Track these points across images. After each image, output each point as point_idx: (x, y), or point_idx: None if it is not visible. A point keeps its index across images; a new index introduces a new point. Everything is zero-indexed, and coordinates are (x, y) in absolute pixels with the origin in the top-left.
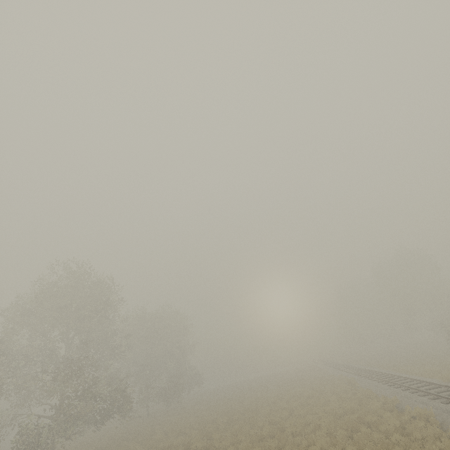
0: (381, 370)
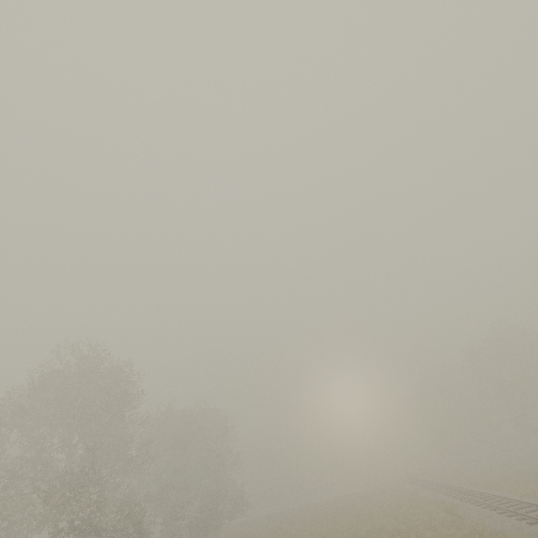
0: (492, 492)
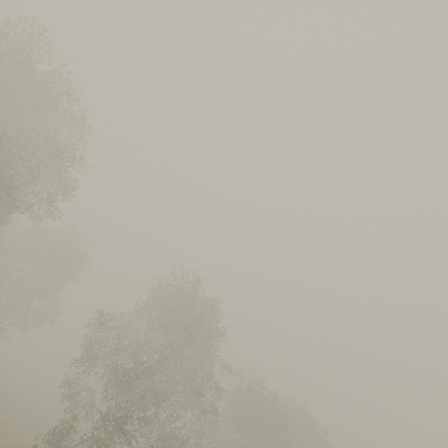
0: None
